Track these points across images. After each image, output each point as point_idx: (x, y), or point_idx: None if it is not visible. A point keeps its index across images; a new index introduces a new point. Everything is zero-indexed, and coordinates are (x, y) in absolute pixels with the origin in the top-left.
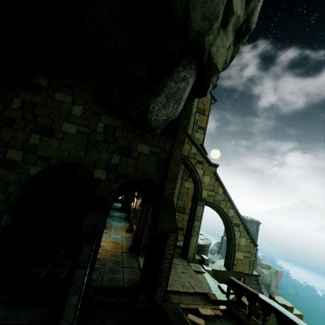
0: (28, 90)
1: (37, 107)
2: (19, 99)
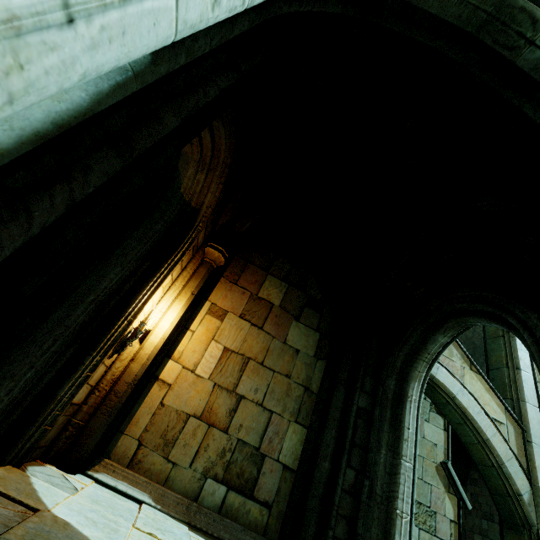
0: (471, 484)
1: (478, 496)
2: (469, 492)
